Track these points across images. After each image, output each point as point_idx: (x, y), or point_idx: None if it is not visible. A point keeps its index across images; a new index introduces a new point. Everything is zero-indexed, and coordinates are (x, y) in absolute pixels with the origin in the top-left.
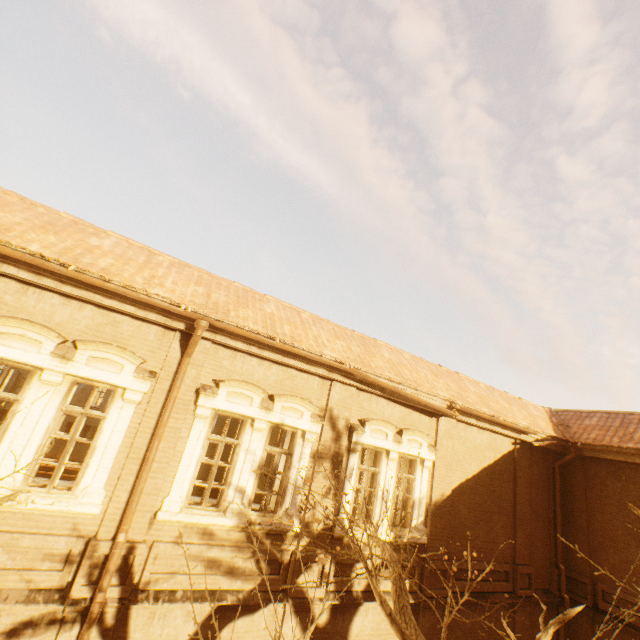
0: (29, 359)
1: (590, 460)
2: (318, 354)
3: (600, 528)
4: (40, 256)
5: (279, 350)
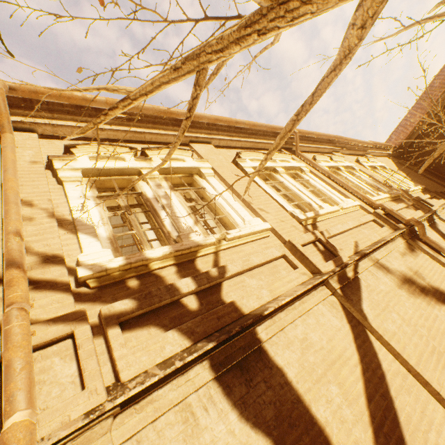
0: (267, 165)
1: (411, 146)
2: (322, 138)
3: (444, 158)
4: (227, 126)
5: (312, 142)
